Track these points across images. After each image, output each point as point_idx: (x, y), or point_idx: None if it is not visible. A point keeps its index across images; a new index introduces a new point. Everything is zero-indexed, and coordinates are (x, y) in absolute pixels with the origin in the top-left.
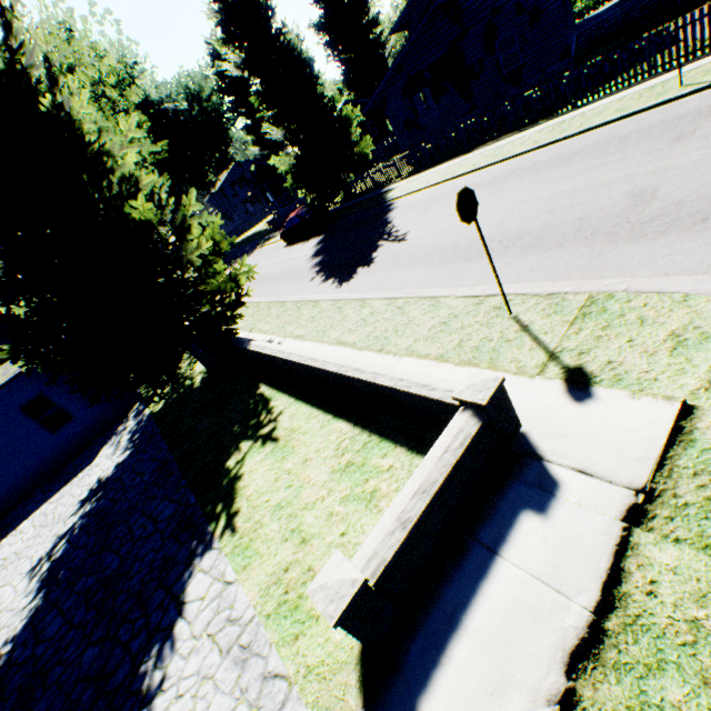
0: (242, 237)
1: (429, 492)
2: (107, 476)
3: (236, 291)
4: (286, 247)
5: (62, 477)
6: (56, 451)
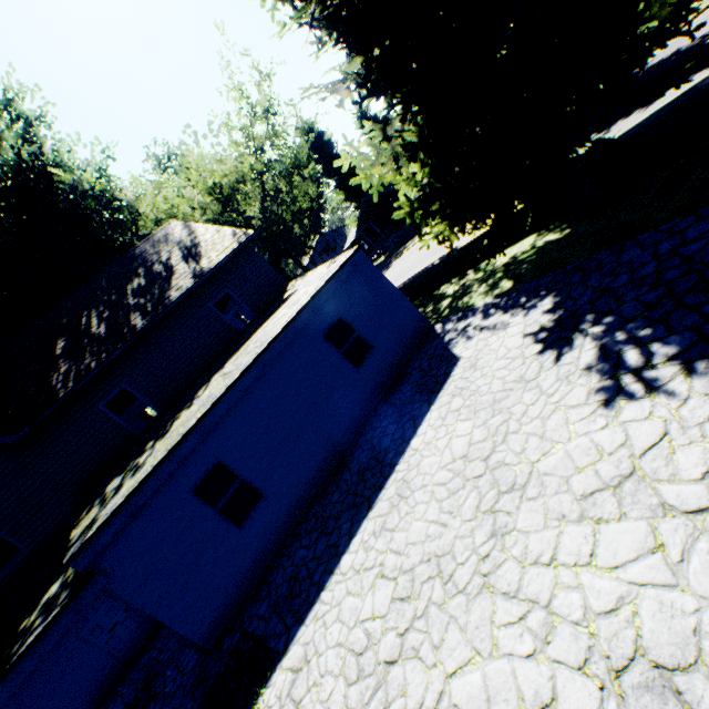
0: None
1: None
2: (548, 321)
3: None
4: None
5: (406, 401)
6: (363, 392)
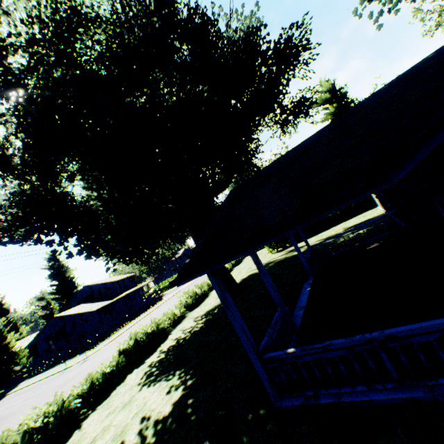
0: None
1: None
2: None
3: None
4: None
5: None
6: None
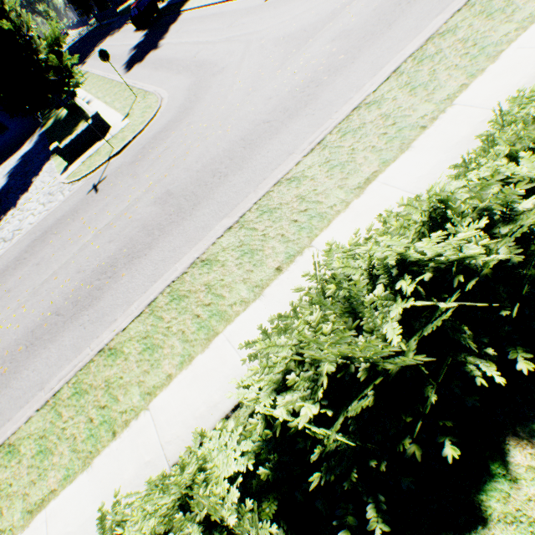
0: (129, 2)
1: (77, 134)
2: (27, 152)
3: (68, 70)
4: (134, 31)
5: (10, 155)
6: (5, 145)
